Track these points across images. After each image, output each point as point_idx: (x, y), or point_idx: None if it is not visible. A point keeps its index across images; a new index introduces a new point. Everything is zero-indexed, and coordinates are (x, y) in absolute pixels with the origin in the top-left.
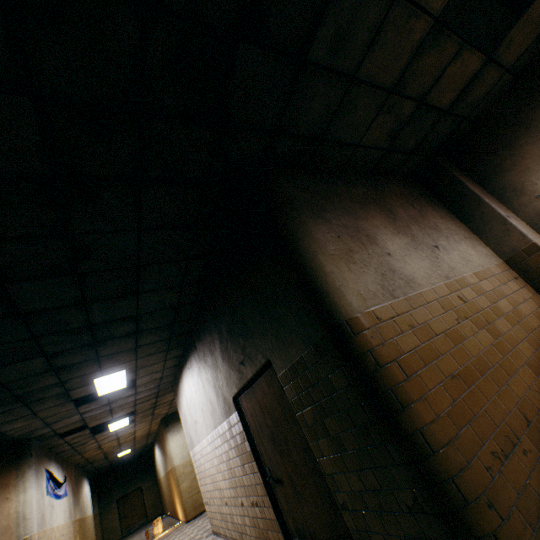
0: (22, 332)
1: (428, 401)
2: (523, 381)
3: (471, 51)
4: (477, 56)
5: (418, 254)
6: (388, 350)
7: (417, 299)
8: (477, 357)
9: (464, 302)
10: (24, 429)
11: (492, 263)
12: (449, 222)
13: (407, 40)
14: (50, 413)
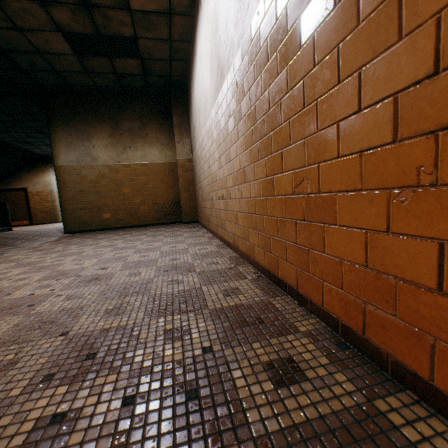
0: (4, 125)
1: (66, 192)
2: (114, 201)
3: (121, 59)
4: (130, 59)
5: (112, 149)
6: (62, 178)
7: (91, 167)
8: (100, 190)
9: (117, 173)
10: (42, 152)
11: (164, 161)
12: (162, 133)
13: (68, 61)
14: (49, 150)
